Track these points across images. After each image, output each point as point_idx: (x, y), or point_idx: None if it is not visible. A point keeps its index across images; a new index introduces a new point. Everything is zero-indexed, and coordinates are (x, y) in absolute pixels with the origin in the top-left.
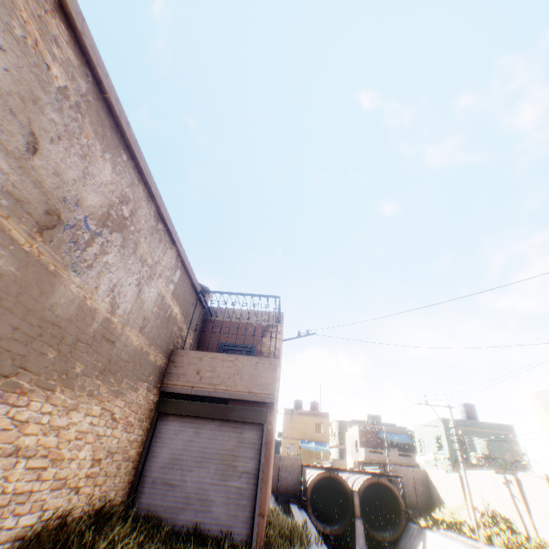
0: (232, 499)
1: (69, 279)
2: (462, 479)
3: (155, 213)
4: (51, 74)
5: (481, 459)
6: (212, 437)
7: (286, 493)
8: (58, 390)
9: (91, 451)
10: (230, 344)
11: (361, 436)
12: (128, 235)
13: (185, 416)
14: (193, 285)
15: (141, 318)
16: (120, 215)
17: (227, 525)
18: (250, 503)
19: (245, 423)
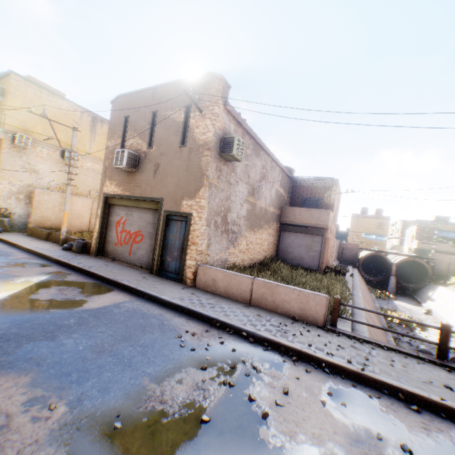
0: (311, 258)
1: (257, 203)
2: None
3: (271, 160)
4: (247, 154)
5: None
6: (302, 239)
7: (346, 261)
8: (260, 230)
9: (267, 243)
10: (307, 198)
11: (417, 233)
12: (265, 178)
13: (291, 231)
14: (286, 174)
15: (272, 202)
16: (263, 174)
17: (309, 265)
18: (318, 260)
19: (315, 235)
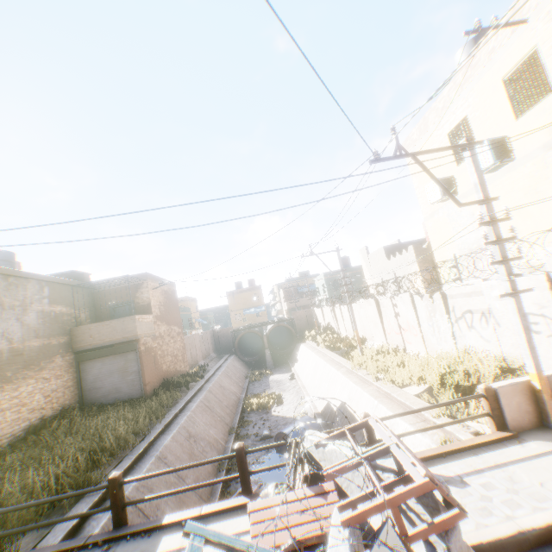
0: (130, 384)
1: None
2: (323, 311)
3: (3, 277)
4: None
5: (326, 300)
6: (112, 364)
7: (226, 349)
8: (7, 386)
9: (42, 395)
10: (116, 304)
11: (285, 294)
12: None
13: (94, 359)
14: (66, 284)
15: (34, 332)
16: None
17: (131, 393)
18: (139, 383)
19: (127, 352)
